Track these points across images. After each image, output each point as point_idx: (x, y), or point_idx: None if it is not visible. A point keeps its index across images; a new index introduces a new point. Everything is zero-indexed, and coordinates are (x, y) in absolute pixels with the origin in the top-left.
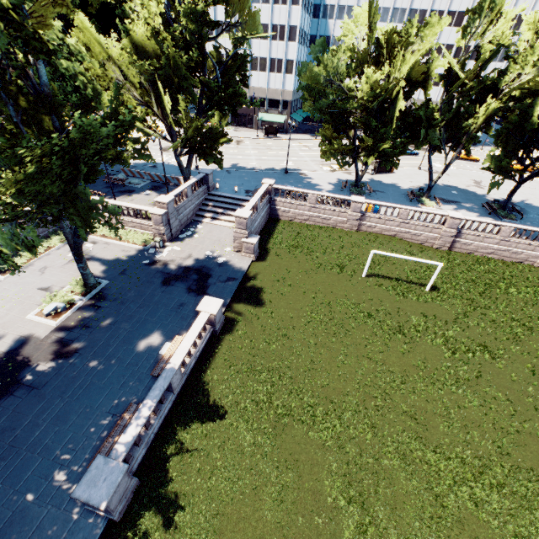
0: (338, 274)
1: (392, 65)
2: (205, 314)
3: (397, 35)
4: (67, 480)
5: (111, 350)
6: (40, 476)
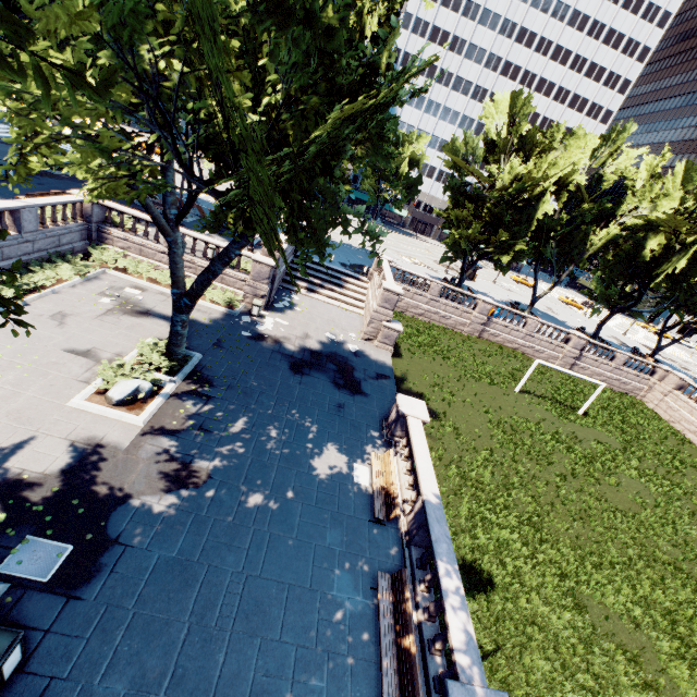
0: (491, 386)
1: (534, 163)
2: (416, 420)
3: (542, 136)
4: None
5: (274, 475)
6: None
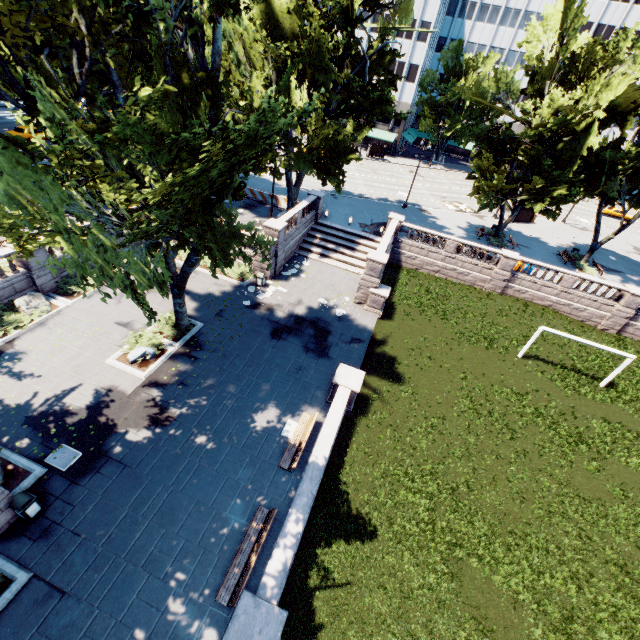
0: (487, 350)
1: (588, 87)
2: (345, 390)
3: (602, 49)
4: (187, 613)
5: (219, 423)
6: (149, 602)
